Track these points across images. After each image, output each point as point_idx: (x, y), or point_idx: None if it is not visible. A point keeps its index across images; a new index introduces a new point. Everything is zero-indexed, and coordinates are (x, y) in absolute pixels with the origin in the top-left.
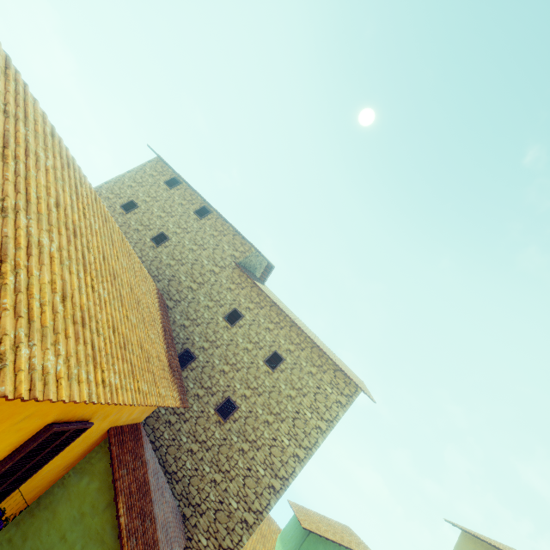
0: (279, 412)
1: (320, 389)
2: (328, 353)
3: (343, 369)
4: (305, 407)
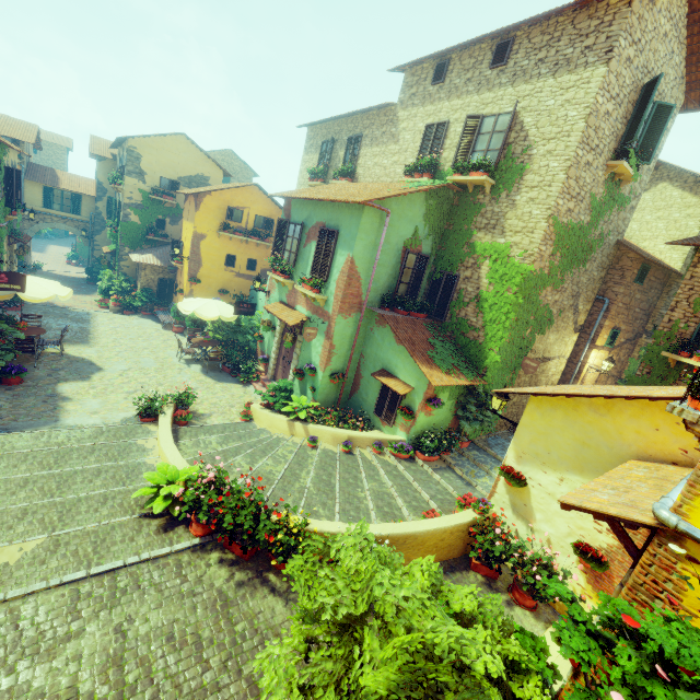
0: (49, 165)
1: (55, 153)
2: (49, 140)
3: (56, 144)
4: (55, 160)
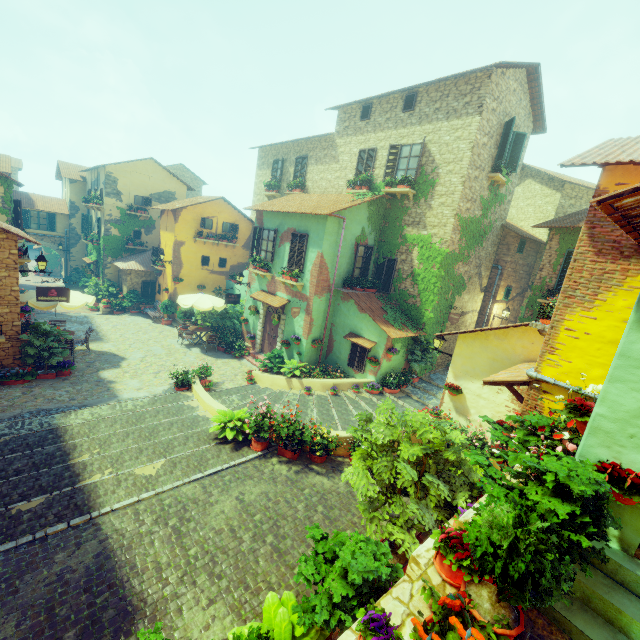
0: None
1: None
2: None
3: None
4: None
